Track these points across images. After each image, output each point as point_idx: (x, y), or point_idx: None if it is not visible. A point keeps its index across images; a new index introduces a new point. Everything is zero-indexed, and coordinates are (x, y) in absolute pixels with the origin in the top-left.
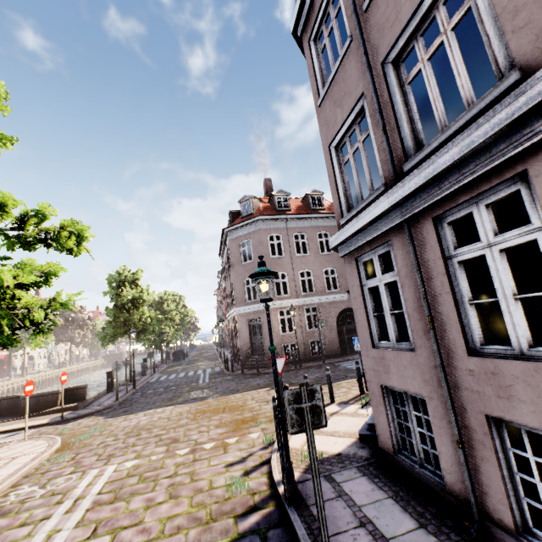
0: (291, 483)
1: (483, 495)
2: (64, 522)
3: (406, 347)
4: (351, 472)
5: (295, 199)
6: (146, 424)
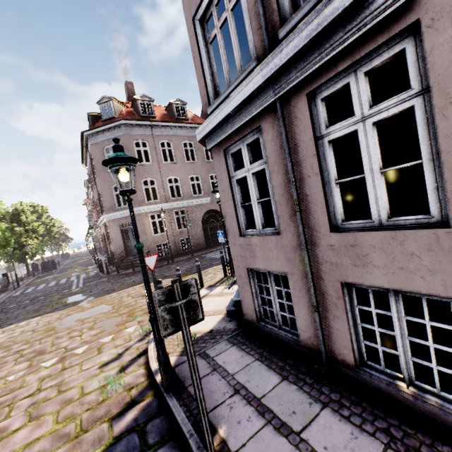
0: (169, 373)
1: (331, 344)
2: None
3: (271, 232)
4: (223, 345)
5: (160, 107)
6: (4, 342)
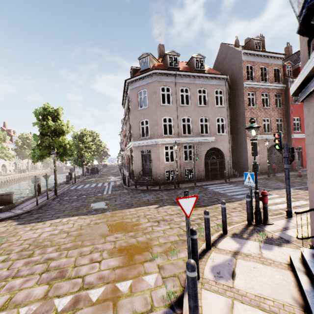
0: None
1: None
2: None
3: None
4: None
5: (182, 62)
6: (45, 239)
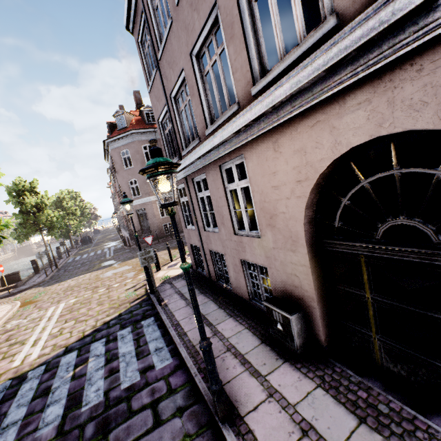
0: (151, 286)
1: (212, 274)
2: (48, 323)
3: (194, 228)
4: (180, 280)
5: None
6: (76, 284)
